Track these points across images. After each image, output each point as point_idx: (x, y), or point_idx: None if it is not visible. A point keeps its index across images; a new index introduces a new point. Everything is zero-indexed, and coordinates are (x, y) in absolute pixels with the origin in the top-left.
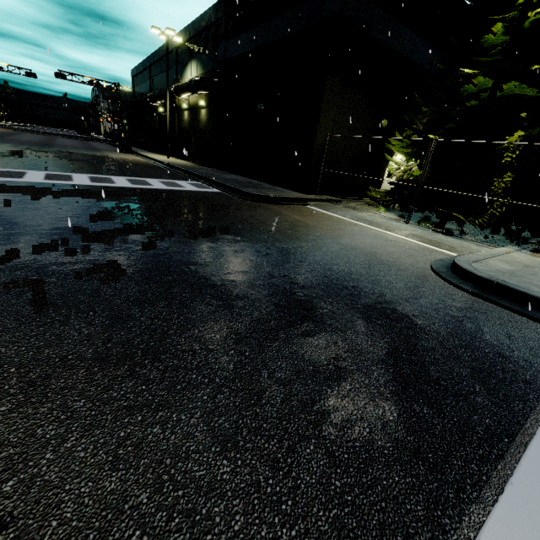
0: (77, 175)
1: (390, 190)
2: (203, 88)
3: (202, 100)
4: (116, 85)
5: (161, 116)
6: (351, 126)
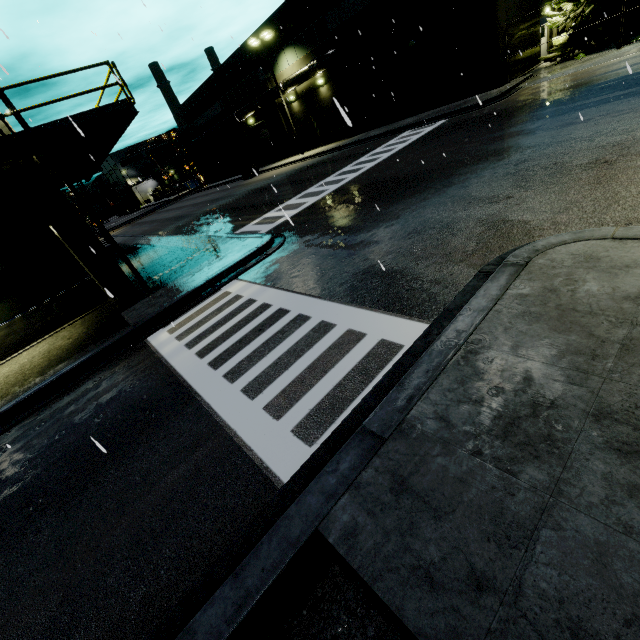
0: (362, 160)
1: (568, 41)
2: (329, 64)
3: (319, 79)
4: (174, 132)
5: (249, 130)
6: (512, 7)
